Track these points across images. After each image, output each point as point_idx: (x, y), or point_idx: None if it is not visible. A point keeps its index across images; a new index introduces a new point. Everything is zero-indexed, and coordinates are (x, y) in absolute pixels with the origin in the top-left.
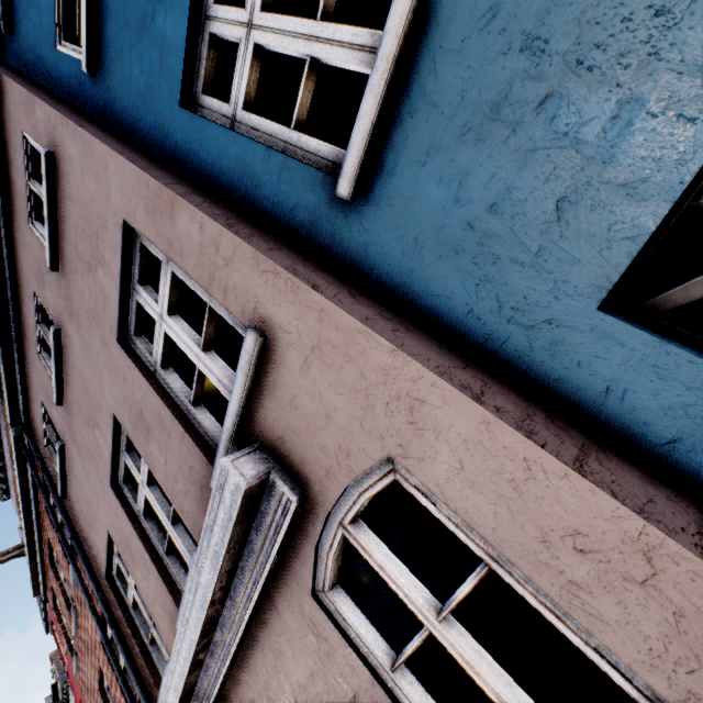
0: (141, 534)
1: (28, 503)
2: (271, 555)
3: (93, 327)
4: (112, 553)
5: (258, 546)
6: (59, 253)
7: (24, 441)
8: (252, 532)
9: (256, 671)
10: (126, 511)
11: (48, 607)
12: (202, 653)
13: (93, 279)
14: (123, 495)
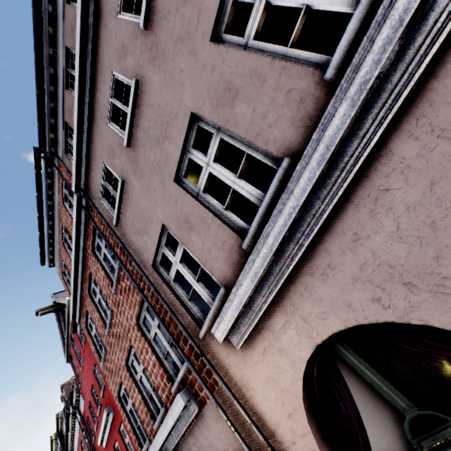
0: (201, 204)
1: (77, 251)
2: (416, 75)
3: (181, 50)
4: (159, 246)
5: (395, 80)
6: (150, 13)
7: (82, 203)
8: (387, 72)
9: (342, 232)
10: (188, 193)
11: (69, 344)
12: (288, 233)
13: (190, 4)
14: (183, 187)
